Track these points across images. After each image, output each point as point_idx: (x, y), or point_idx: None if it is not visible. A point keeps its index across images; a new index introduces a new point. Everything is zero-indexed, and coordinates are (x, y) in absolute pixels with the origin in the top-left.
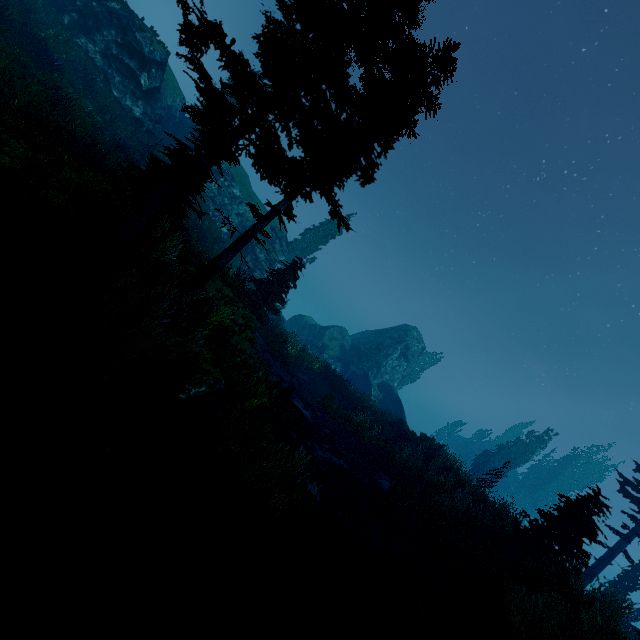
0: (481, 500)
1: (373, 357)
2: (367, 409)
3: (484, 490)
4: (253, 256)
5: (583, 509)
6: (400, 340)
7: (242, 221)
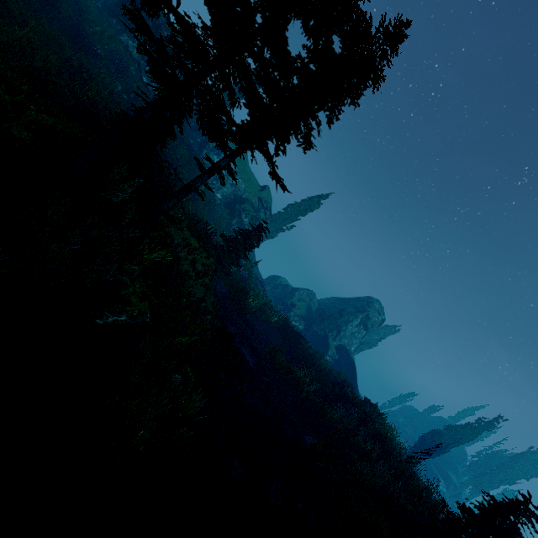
0: (406, 476)
1: (334, 321)
2: (315, 366)
3: (410, 467)
4: (239, 220)
5: (508, 514)
6: (362, 309)
7: (235, 190)
